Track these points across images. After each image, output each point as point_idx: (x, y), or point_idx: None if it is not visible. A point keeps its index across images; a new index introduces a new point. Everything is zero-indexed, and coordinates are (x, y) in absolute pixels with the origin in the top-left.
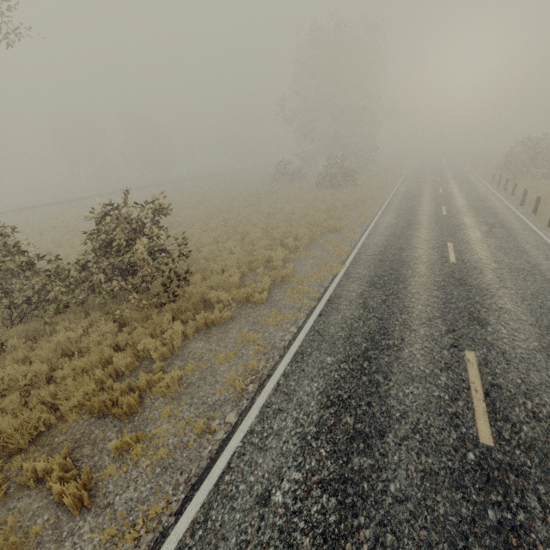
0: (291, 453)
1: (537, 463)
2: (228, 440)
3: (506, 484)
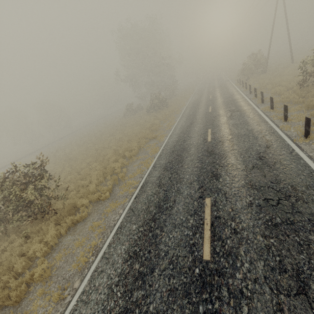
0: (102, 300)
1: (231, 264)
2: (70, 302)
3: (212, 284)
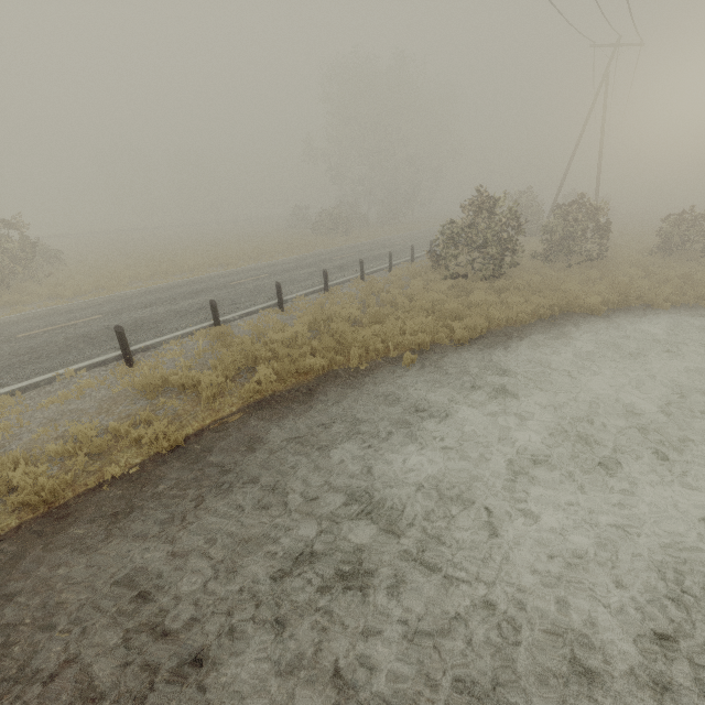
0: None
1: (21, 341)
2: None
3: None
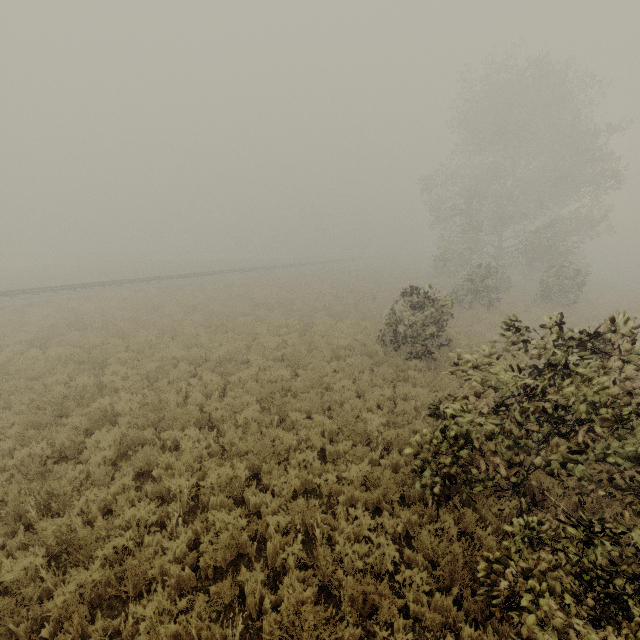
0: None
1: None
2: None
3: None
